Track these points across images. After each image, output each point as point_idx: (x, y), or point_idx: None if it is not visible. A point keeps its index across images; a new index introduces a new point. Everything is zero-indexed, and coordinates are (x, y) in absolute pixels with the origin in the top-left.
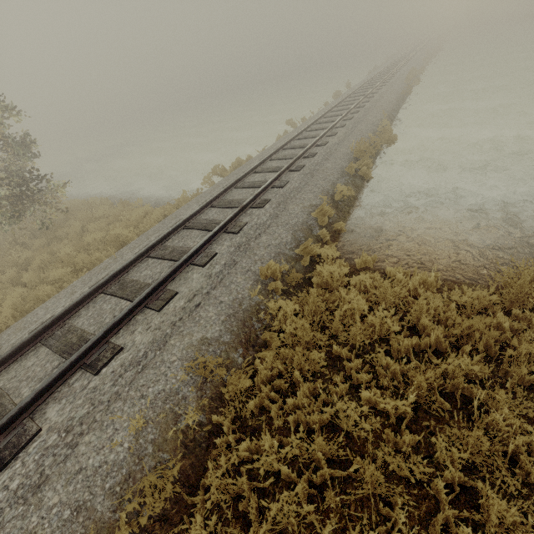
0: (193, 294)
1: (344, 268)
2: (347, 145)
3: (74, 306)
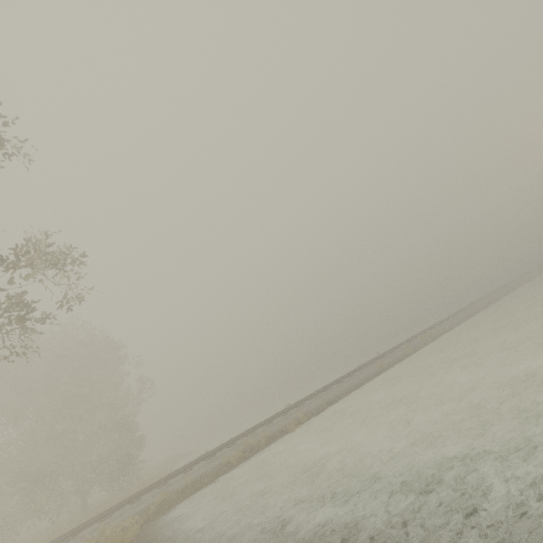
0: (80, 537)
1: (121, 531)
2: (259, 435)
3: (59, 538)
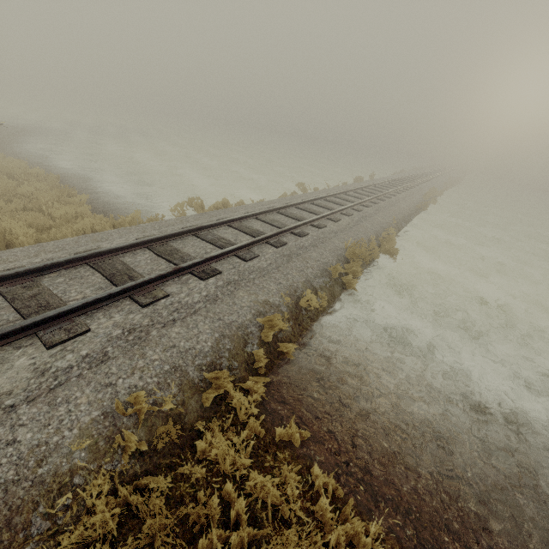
0: None
1: (252, 442)
2: (344, 238)
3: None
